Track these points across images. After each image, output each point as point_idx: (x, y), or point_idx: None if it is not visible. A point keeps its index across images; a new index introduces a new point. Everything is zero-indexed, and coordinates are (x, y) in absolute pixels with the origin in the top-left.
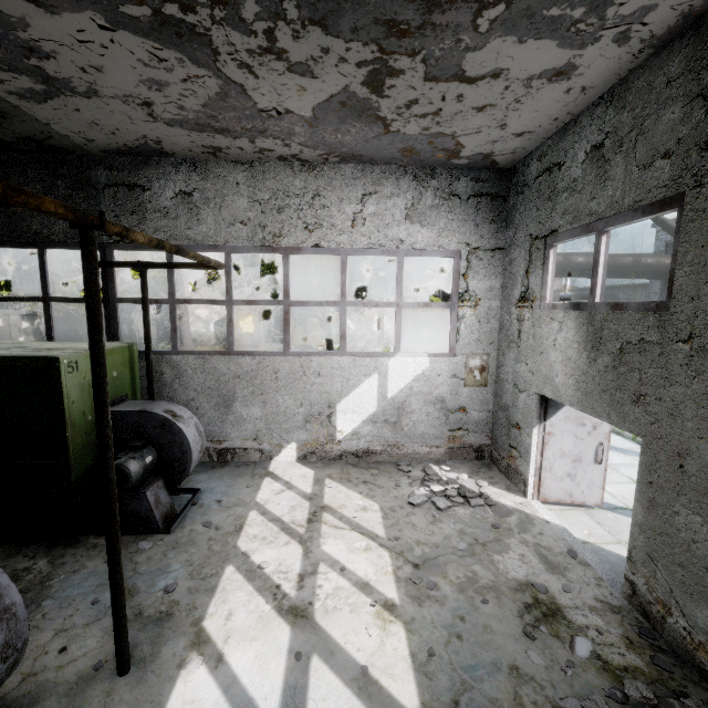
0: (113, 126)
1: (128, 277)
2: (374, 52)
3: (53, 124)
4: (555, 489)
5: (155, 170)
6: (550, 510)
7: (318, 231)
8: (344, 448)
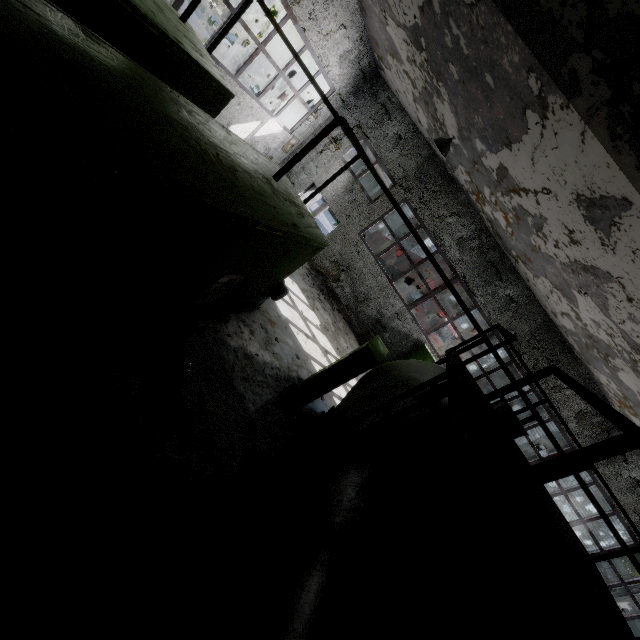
0: None
1: None
2: (419, 90)
3: None
4: None
5: None
6: None
7: (312, 22)
8: None
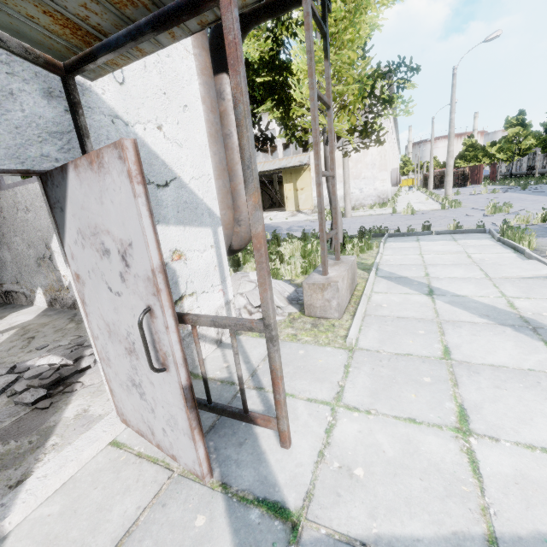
0: None
1: None
2: None
3: None
4: (129, 407)
5: None
6: (117, 449)
7: None
8: (73, 296)
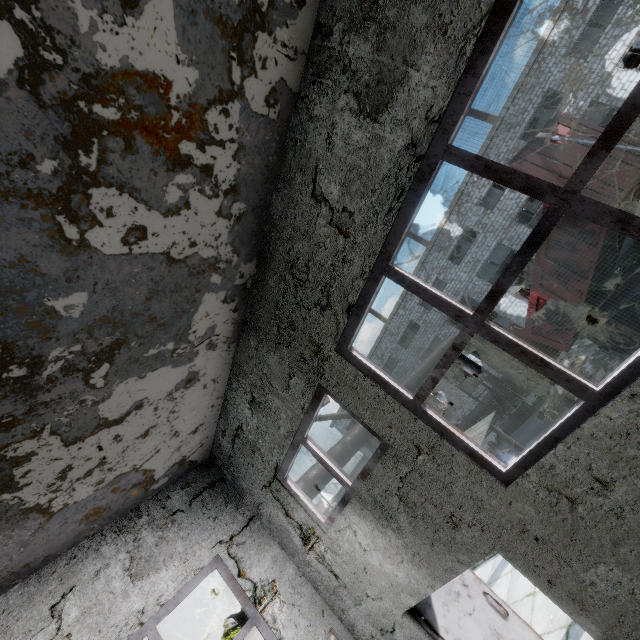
0: None
1: None
2: None
3: None
4: None
5: None
6: None
7: None
8: None
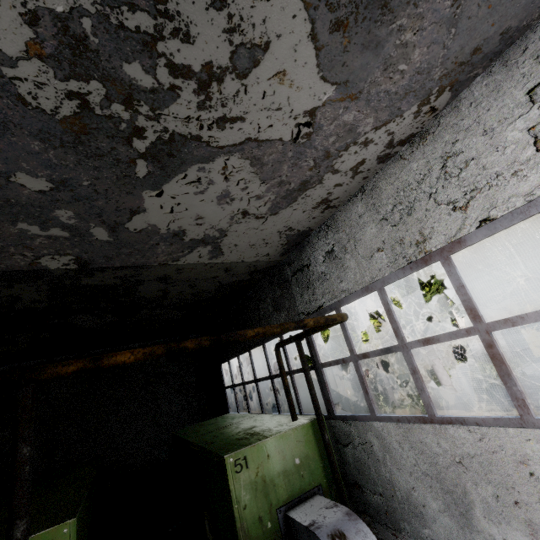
0: (259, 240)
1: (370, 326)
2: None
3: (244, 259)
4: None
5: (308, 248)
6: None
7: (474, 201)
8: None
